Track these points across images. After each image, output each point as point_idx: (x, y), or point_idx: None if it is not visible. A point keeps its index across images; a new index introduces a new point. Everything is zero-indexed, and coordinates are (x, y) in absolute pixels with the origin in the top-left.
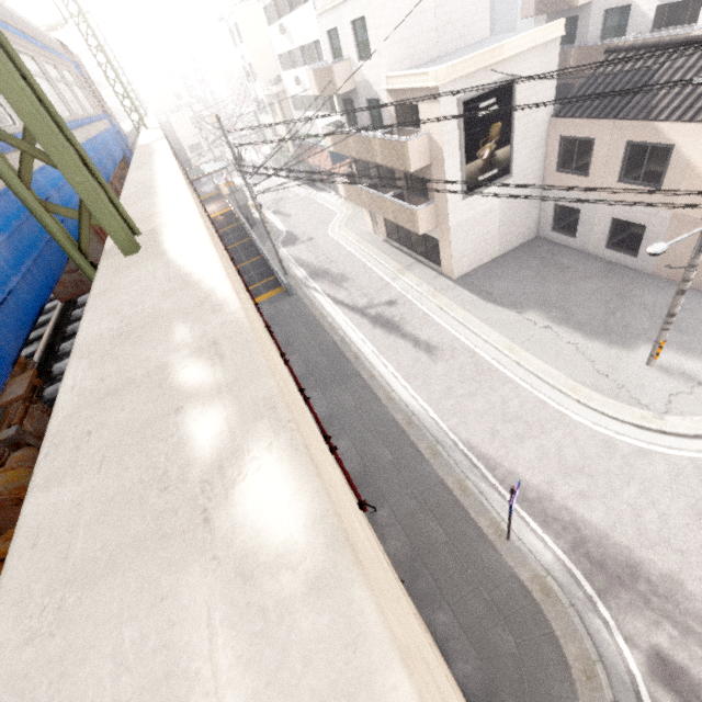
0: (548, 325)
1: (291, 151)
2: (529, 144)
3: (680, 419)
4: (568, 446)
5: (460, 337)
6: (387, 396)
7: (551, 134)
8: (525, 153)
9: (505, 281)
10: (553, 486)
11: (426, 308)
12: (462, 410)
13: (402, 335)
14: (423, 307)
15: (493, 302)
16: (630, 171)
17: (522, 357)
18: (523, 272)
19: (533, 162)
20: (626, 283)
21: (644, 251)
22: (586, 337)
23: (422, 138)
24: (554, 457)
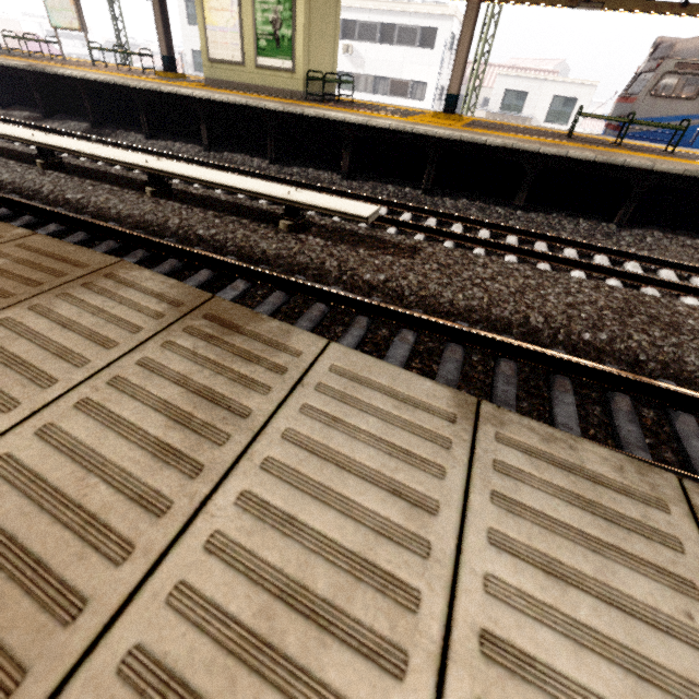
0: None
1: None
2: None
3: None
4: None
5: None
6: None
7: None
8: None
9: None
10: None
11: None
12: None
13: None
14: None
15: None
16: None
17: None
18: None
19: None
20: None
21: None
22: None
23: None
24: None
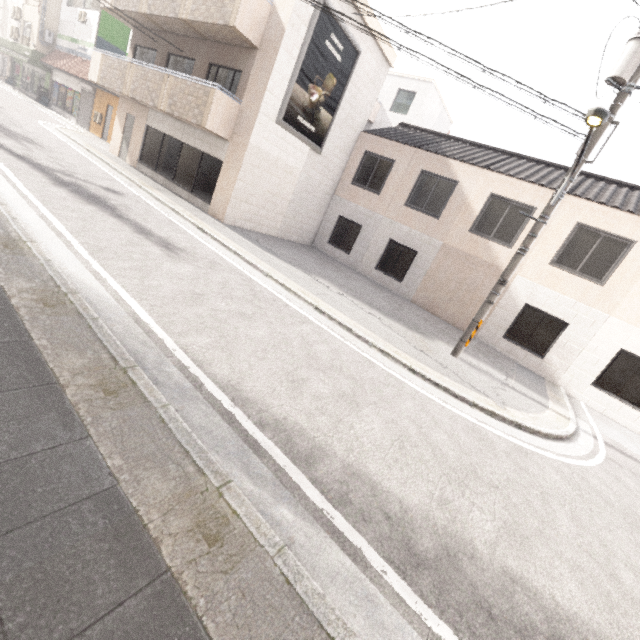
0: (343, 293)
1: (32, 42)
2: (342, 138)
3: (520, 413)
4: (433, 428)
5: (227, 258)
6: (8, 242)
7: (357, 147)
8: (337, 144)
9: (286, 250)
10: (455, 511)
11: (175, 219)
12: (223, 329)
13: (116, 214)
14: (172, 217)
15: (274, 254)
16: (416, 198)
17: (322, 304)
18: (304, 255)
19: (337, 162)
20: (396, 299)
21: (410, 277)
22: (385, 316)
23: (264, 4)
24: (423, 445)
